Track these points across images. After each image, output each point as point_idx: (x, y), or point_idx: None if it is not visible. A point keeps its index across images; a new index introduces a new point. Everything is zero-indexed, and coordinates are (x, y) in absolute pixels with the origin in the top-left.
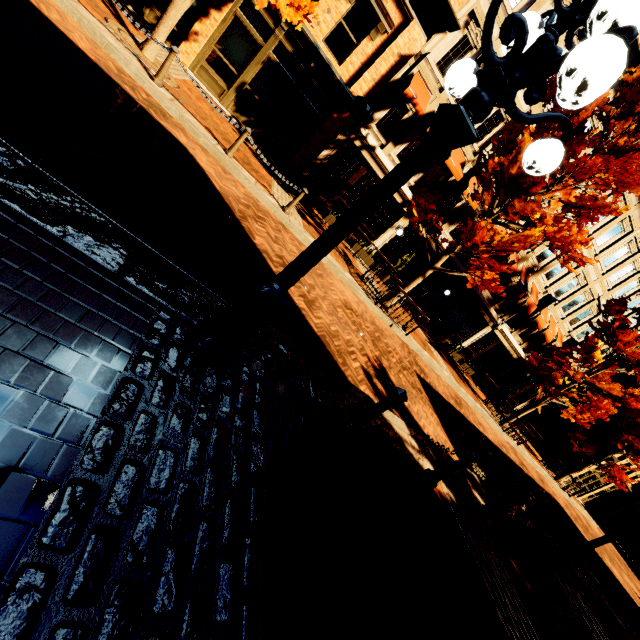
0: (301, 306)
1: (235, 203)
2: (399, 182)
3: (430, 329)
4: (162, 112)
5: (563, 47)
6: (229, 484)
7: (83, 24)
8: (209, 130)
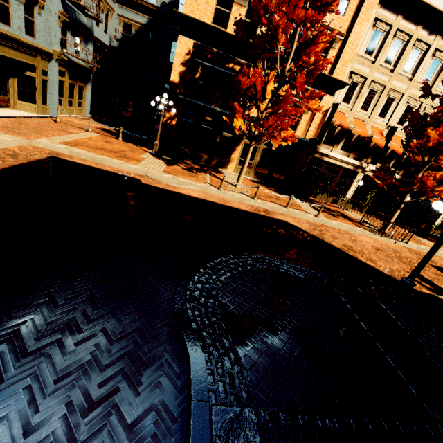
0: (372, 265)
1: (313, 232)
2: (441, 245)
3: (407, 224)
4: (267, 211)
5: (411, 50)
6: (437, 339)
7: (234, 198)
8: (272, 201)
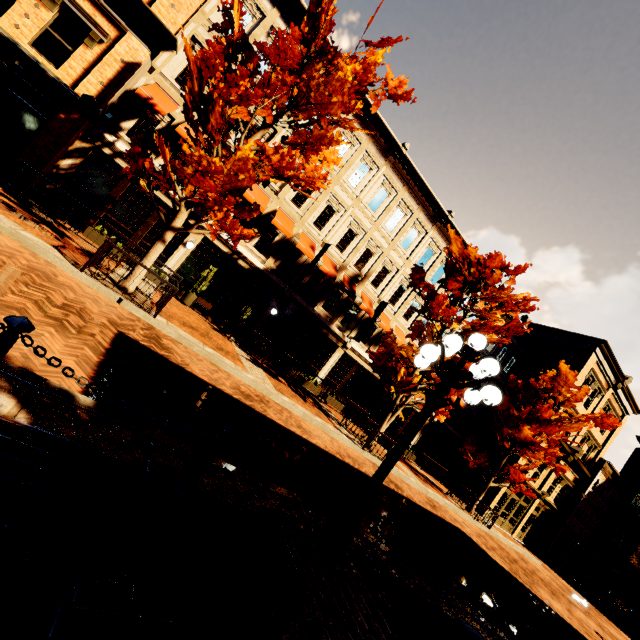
0: None
1: None
2: None
3: (273, 361)
4: None
5: None
6: None
7: None
8: None
